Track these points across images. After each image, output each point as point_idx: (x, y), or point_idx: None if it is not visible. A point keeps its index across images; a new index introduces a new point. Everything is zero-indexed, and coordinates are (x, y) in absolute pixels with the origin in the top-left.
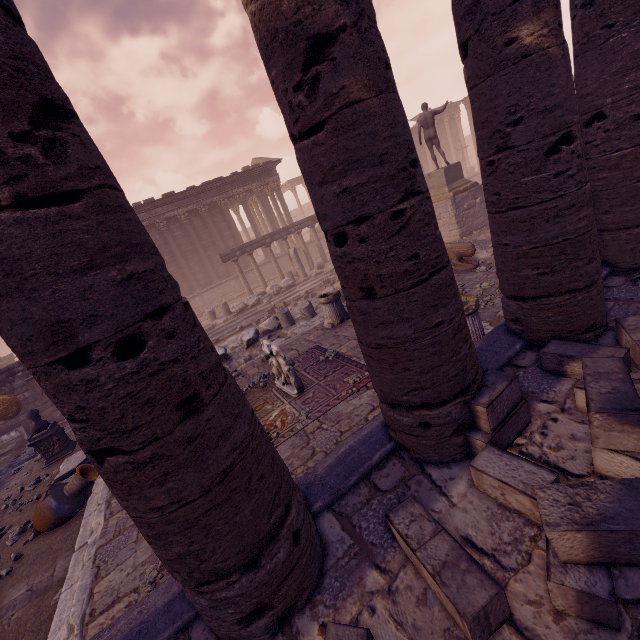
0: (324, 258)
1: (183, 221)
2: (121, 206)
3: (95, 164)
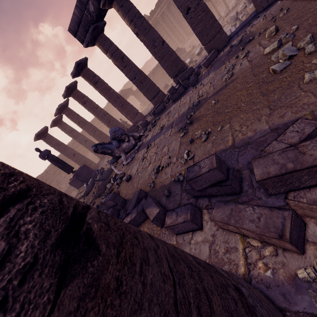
0: None
1: None
2: (130, 64)
3: (127, 61)
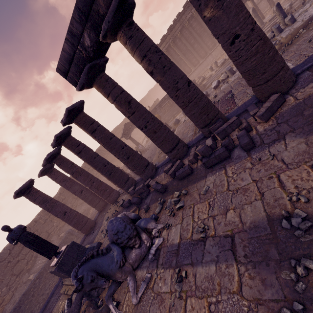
0: None
1: (195, 16)
2: (139, 109)
3: (135, 106)
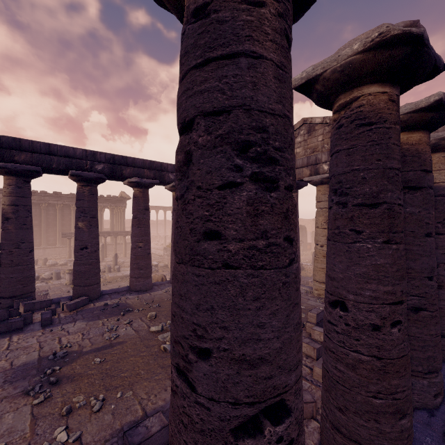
0: (124, 254)
1: (58, 207)
2: None
3: None
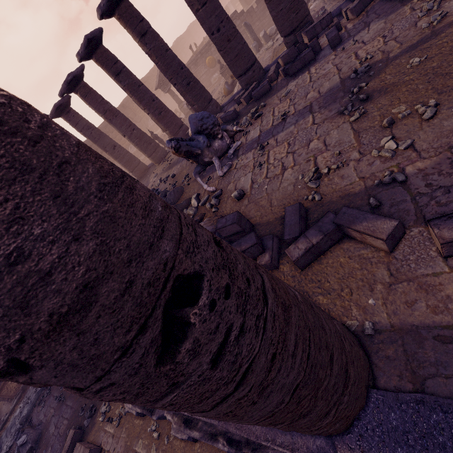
0: None
1: None
2: None
3: None
